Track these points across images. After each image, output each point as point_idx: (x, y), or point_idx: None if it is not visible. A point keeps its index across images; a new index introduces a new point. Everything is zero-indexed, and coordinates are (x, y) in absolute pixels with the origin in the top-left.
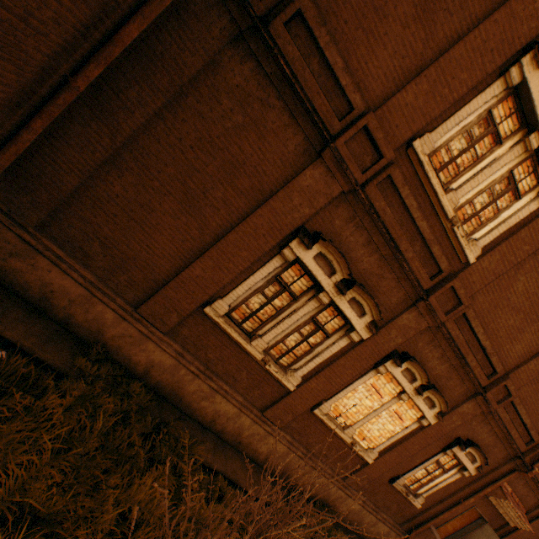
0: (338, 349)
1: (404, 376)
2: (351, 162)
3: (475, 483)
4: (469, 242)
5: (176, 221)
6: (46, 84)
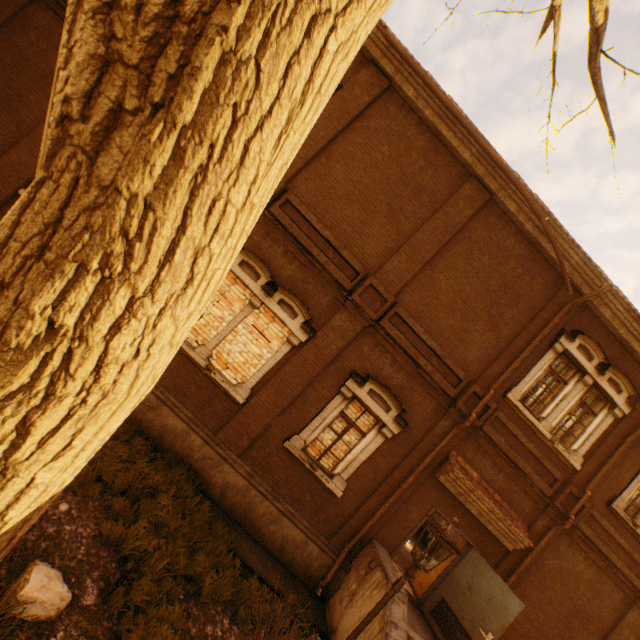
0: None
1: (245, 272)
2: None
3: (411, 455)
4: None
5: None
6: None
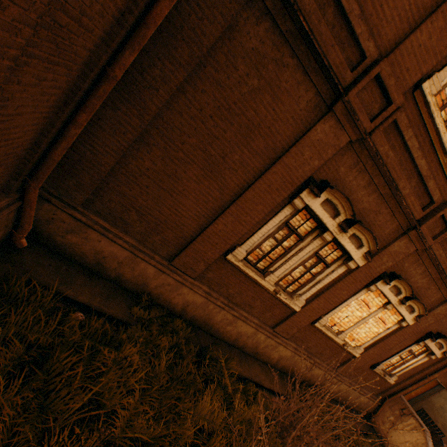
0: (336, 276)
1: (391, 292)
2: (361, 112)
3: (439, 363)
4: None
5: (199, 185)
6: (88, 79)
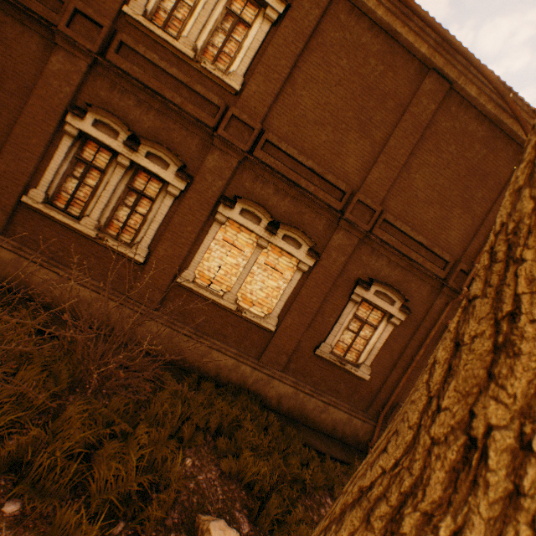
0: (168, 210)
1: (247, 219)
2: (79, 38)
3: (417, 333)
4: (228, 75)
5: None
6: None
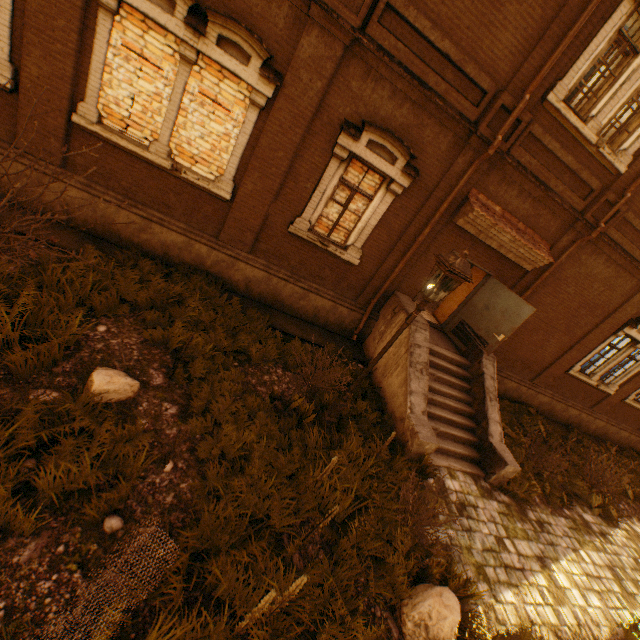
0: None
1: (150, 2)
2: None
3: (425, 206)
4: None
5: None
6: None
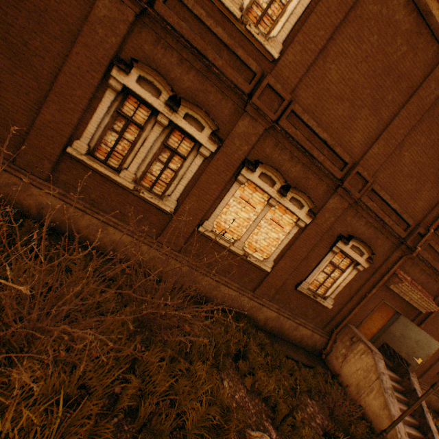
0: (197, 169)
1: (263, 182)
2: None
3: (373, 277)
4: (269, 41)
5: (14, 76)
6: None
